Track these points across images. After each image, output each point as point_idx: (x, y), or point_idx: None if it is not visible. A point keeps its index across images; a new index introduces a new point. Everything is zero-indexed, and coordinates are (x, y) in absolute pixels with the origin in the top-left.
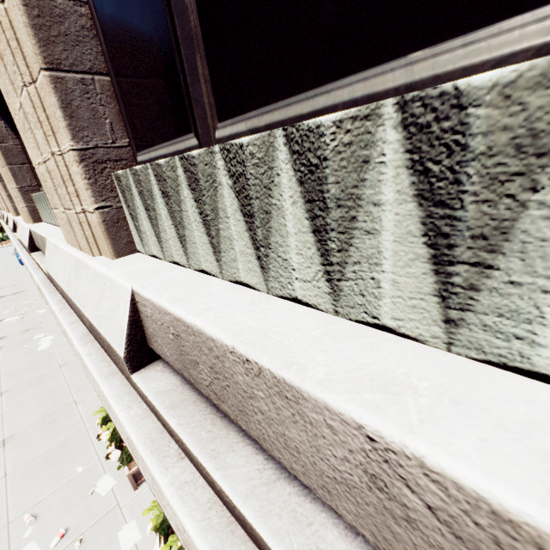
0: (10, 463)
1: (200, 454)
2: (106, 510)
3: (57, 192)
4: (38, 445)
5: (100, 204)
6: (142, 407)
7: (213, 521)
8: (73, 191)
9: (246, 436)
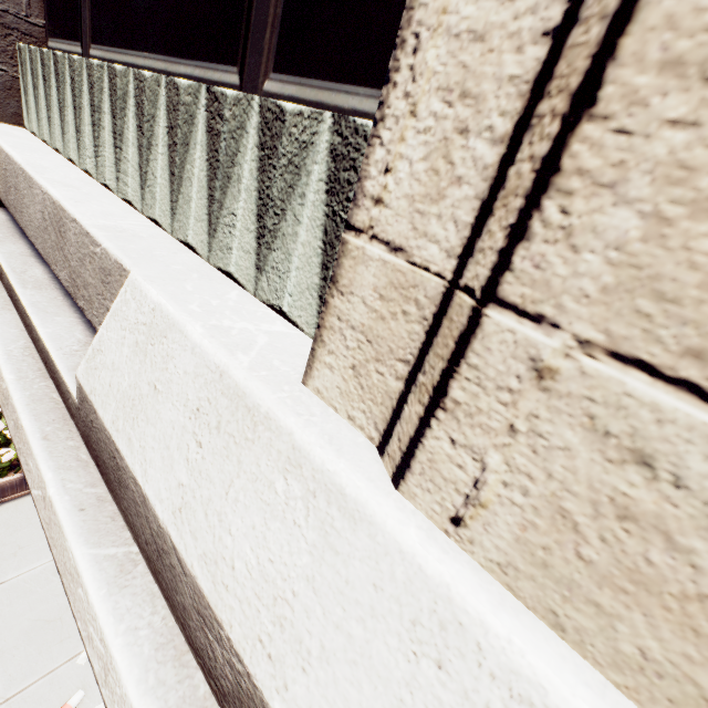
0: None
1: None
2: None
3: None
4: None
5: None
6: None
7: None
8: None
9: (30, 245)
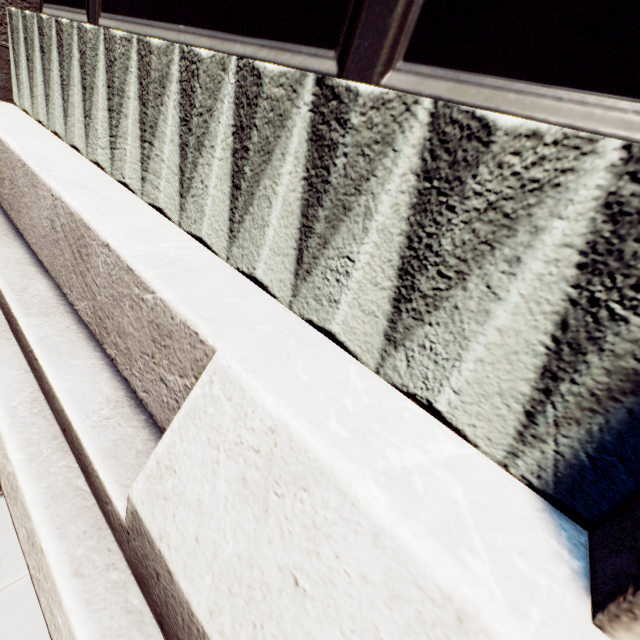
0: None
1: None
2: None
3: None
4: None
5: None
6: None
7: None
8: None
9: (27, 247)
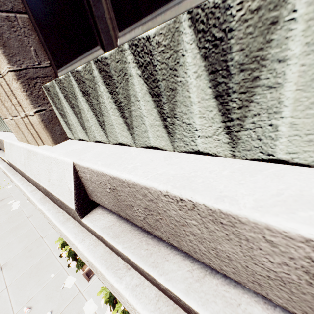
0: (8, 280)
1: (145, 266)
2: (73, 296)
3: (4, 106)
4: (23, 266)
5: (37, 109)
6: (92, 239)
7: (163, 309)
8: (16, 102)
9: (172, 248)
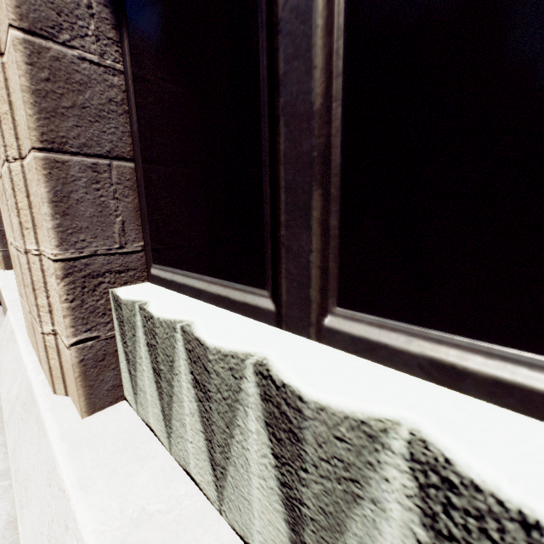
0: None
1: None
2: None
3: None
4: None
5: (3, 249)
6: None
7: None
8: None
9: None
